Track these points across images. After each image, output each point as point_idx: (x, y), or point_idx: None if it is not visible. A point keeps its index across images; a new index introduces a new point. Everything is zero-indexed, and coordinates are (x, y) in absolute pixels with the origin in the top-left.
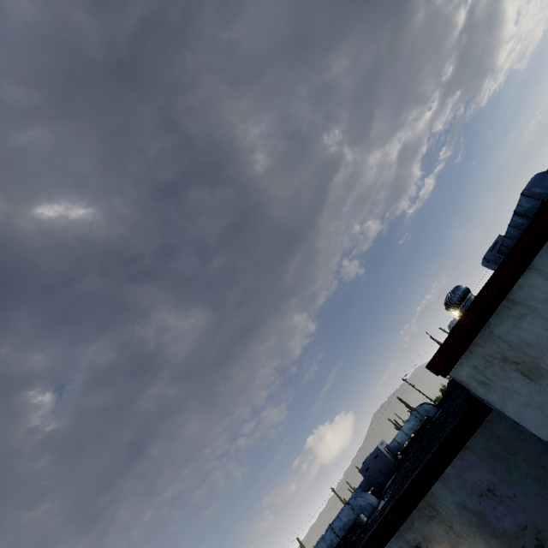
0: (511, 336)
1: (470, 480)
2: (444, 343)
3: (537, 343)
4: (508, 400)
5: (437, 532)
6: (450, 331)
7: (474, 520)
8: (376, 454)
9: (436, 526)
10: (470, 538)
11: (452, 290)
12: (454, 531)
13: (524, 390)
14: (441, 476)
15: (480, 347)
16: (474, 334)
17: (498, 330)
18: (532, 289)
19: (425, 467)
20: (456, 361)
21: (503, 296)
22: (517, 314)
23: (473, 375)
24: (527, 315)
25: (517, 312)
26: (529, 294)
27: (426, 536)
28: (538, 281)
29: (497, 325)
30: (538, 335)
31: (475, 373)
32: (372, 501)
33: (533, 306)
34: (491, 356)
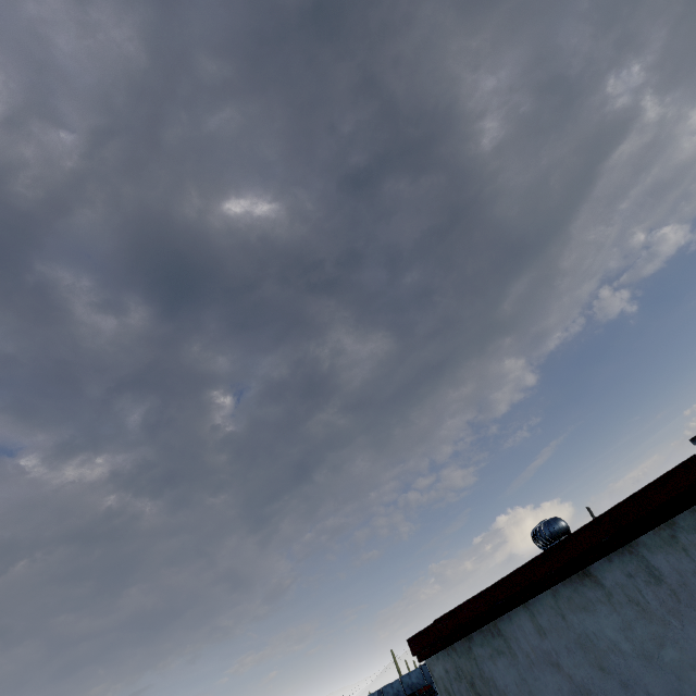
0: (485, 665)
1: None
2: (427, 629)
3: (504, 692)
4: None
5: None
6: (434, 621)
7: None
8: None
9: None
10: None
11: (540, 524)
12: None
13: None
14: None
15: (457, 655)
16: (453, 639)
17: (477, 651)
18: (519, 631)
19: None
20: (432, 654)
21: (488, 619)
22: (498, 647)
23: (444, 678)
24: (505, 655)
25: (498, 646)
26: (515, 634)
27: None
28: (528, 626)
29: (477, 644)
30: (507, 684)
31: (445, 677)
32: None
33: (514, 651)
34: (462, 671)
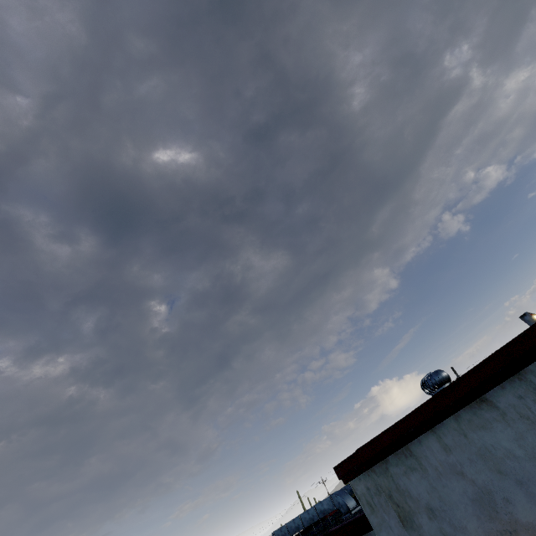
0: (400, 480)
1: None
2: (350, 457)
3: (417, 499)
4: (383, 529)
5: None
6: (356, 450)
7: None
8: None
9: None
10: None
11: (428, 375)
12: None
13: (396, 530)
14: (366, 534)
15: (376, 475)
16: (373, 463)
17: (393, 470)
18: (428, 451)
19: (355, 521)
20: (355, 477)
21: (402, 444)
22: (410, 465)
23: (365, 494)
24: (417, 471)
25: (411, 464)
26: (425, 453)
27: None
28: (435, 446)
29: (393, 465)
30: (420, 493)
31: (367, 493)
32: (350, 503)
33: (424, 467)
34: (381, 487)
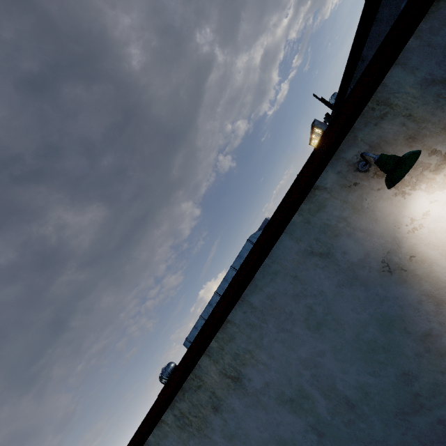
0: None
1: (442, 42)
2: None
3: None
4: None
5: (389, 131)
6: None
7: (444, 91)
8: (265, 224)
9: (388, 124)
10: (436, 116)
11: None
12: (413, 118)
13: None
14: (399, 57)
15: None
16: None
17: None
18: None
19: (380, 48)
20: None
21: None
22: None
23: None
24: None
25: None
26: None
27: (374, 143)
28: None
29: None
30: None
31: None
32: None
33: None
34: None
